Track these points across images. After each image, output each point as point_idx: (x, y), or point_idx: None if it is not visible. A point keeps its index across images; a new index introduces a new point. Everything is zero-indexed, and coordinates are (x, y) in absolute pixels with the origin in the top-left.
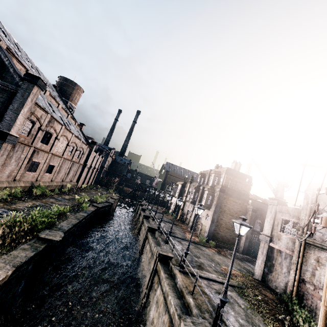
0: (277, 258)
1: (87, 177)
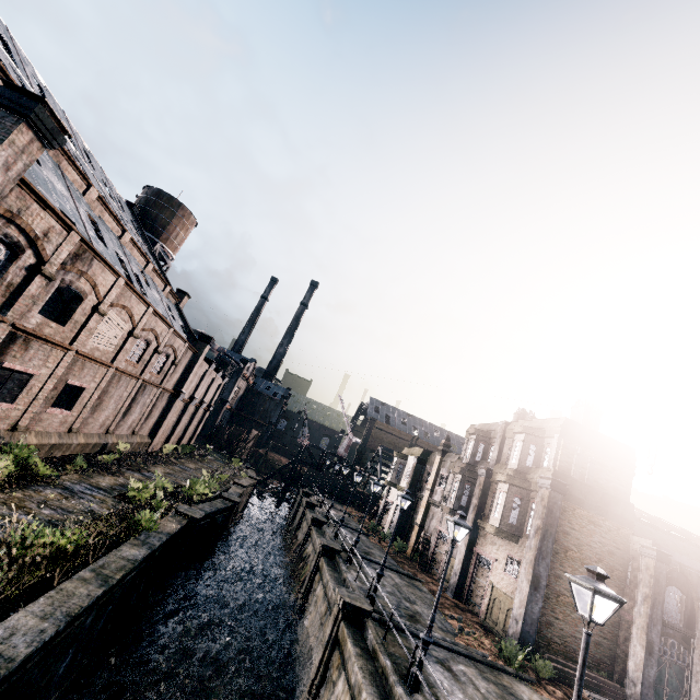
0: None
1: (179, 423)
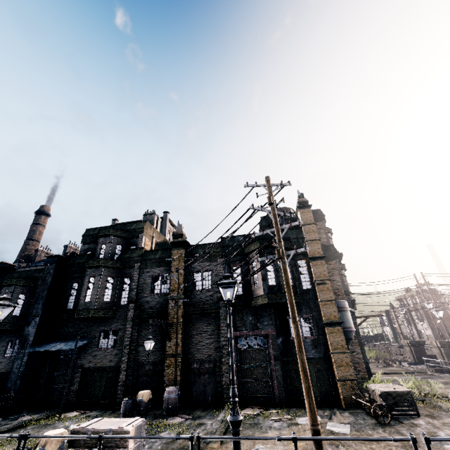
0: None
1: None
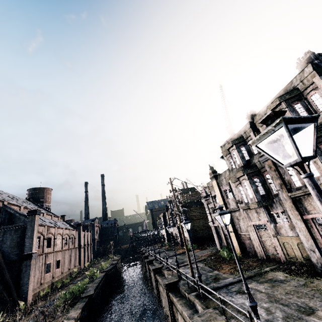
0: (219, 231)
1: (85, 255)
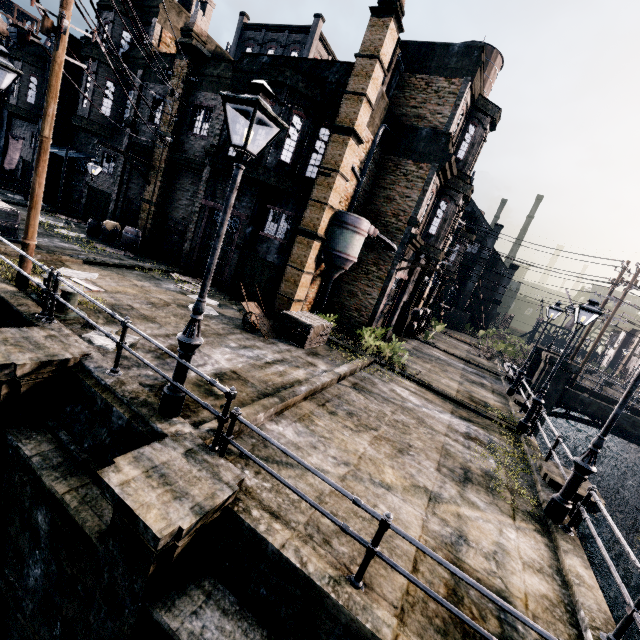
0: None
1: None
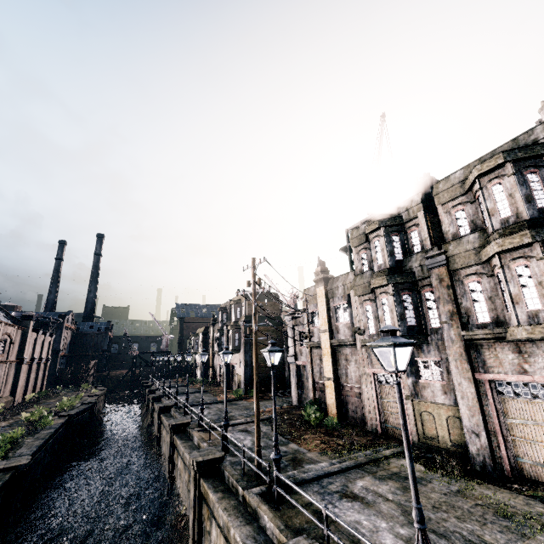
0: (304, 374)
1: (30, 379)
